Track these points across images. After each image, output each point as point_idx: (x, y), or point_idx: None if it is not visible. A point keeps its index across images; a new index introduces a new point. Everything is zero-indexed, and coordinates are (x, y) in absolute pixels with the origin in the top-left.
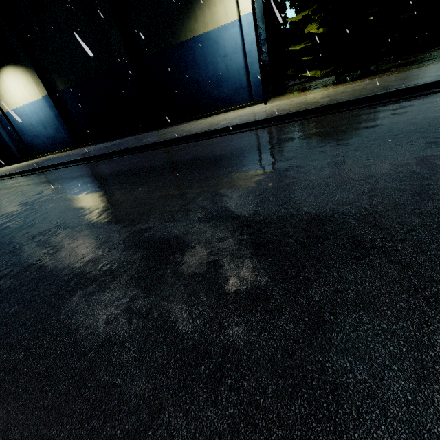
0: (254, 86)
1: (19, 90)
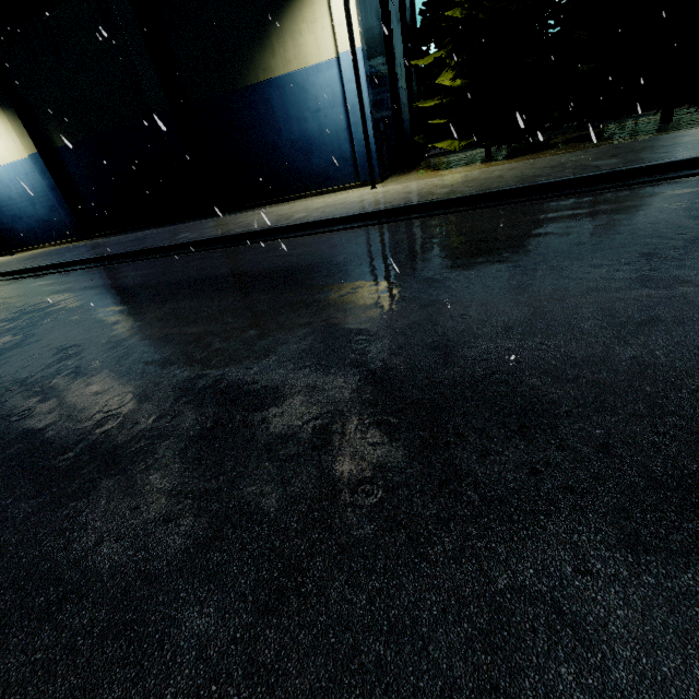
0: (360, 158)
1: None
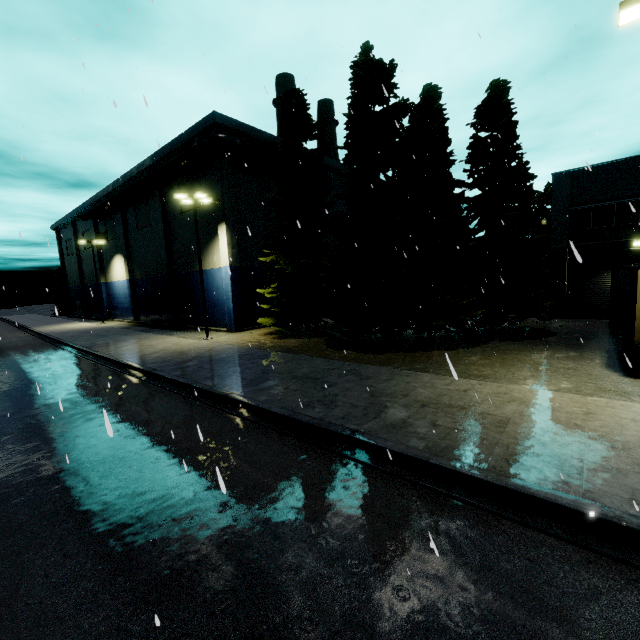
0: (228, 317)
1: (120, 270)
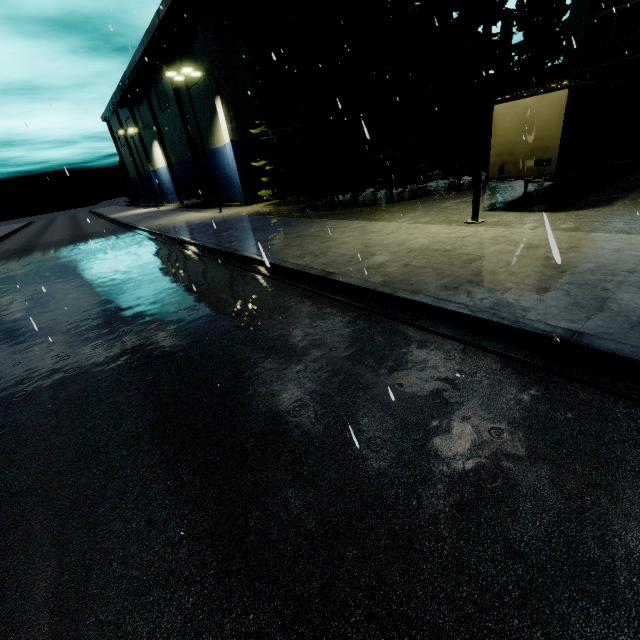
0: (238, 192)
1: (160, 157)
